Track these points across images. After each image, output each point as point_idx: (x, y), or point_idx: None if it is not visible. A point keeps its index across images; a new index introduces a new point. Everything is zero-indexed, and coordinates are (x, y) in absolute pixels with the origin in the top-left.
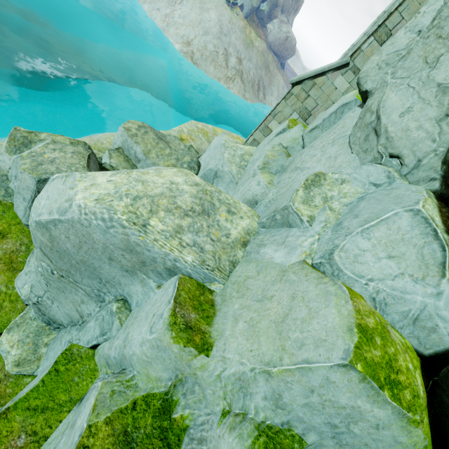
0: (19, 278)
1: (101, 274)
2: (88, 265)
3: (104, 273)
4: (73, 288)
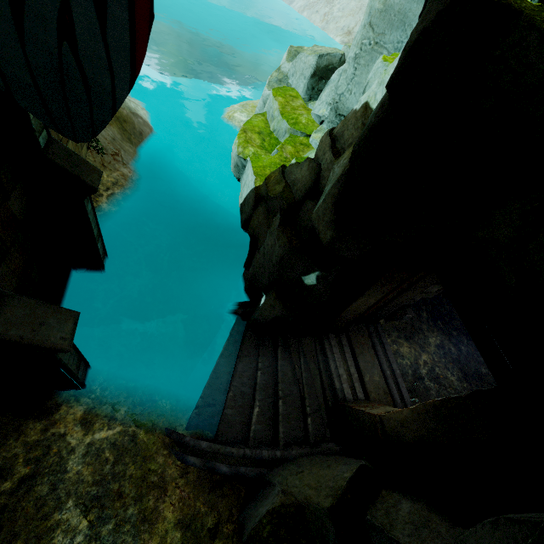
0: (316, 108)
1: (407, 18)
2: (401, 13)
3: (410, 15)
4: (378, 54)
